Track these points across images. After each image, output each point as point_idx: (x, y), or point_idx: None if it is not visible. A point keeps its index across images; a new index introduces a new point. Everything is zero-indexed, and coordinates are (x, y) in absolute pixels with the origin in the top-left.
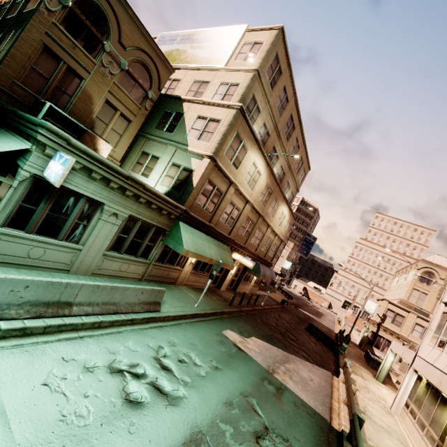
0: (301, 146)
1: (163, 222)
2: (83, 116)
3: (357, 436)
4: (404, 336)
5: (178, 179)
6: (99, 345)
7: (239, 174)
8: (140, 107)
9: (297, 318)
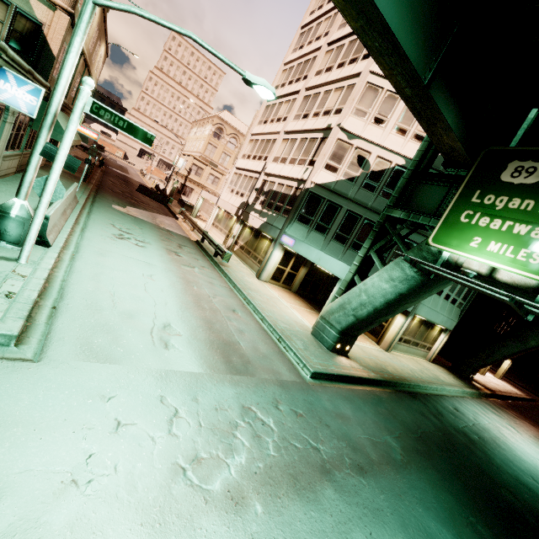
0: None
1: None
2: None
3: (210, 237)
4: (202, 184)
5: (15, 30)
6: (97, 230)
7: None
8: None
9: (121, 180)
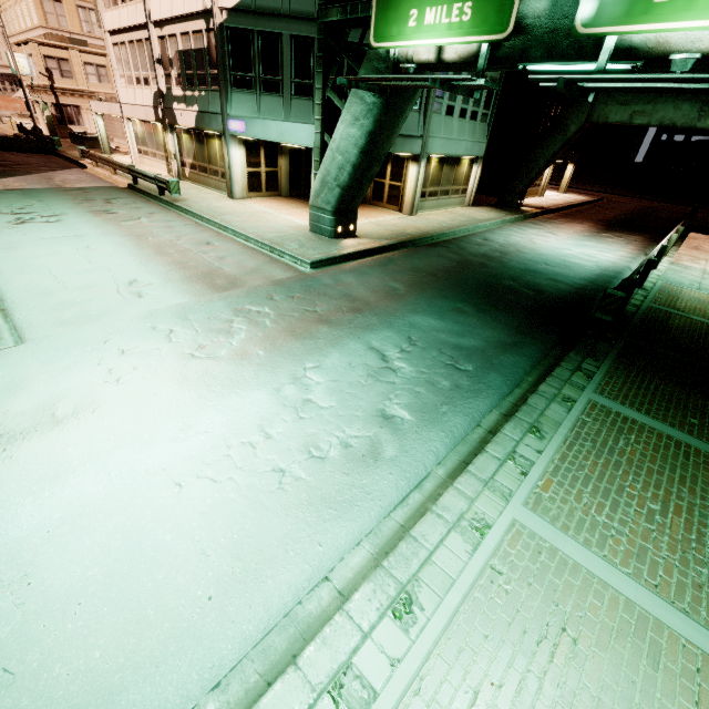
0: None
1: None
2: None
3: (140, 171)
4: (86, 91)
5: None
6: None
7: None
8: None
9: None
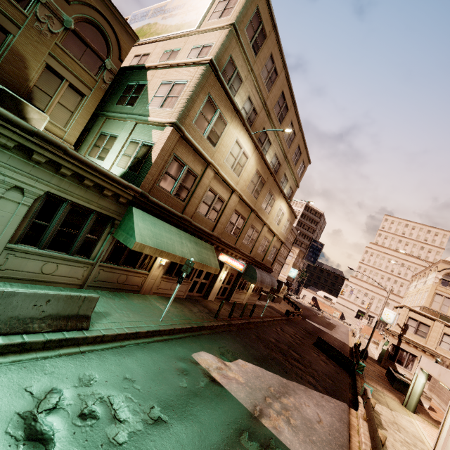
0: (297, 133)
1: (108, 207)
2: (15, 84)
3: None
4: (430, 349)
5: (136, 157)
6: None
7: (219, 153)
8: (96, 79)
9: (305, 331)
